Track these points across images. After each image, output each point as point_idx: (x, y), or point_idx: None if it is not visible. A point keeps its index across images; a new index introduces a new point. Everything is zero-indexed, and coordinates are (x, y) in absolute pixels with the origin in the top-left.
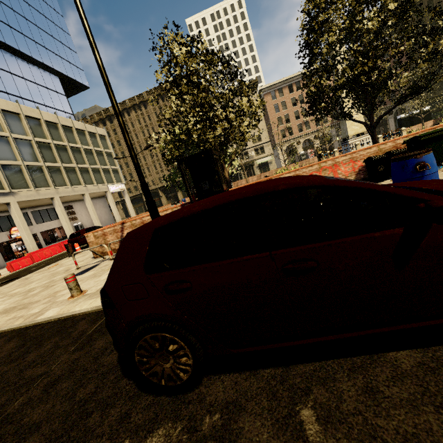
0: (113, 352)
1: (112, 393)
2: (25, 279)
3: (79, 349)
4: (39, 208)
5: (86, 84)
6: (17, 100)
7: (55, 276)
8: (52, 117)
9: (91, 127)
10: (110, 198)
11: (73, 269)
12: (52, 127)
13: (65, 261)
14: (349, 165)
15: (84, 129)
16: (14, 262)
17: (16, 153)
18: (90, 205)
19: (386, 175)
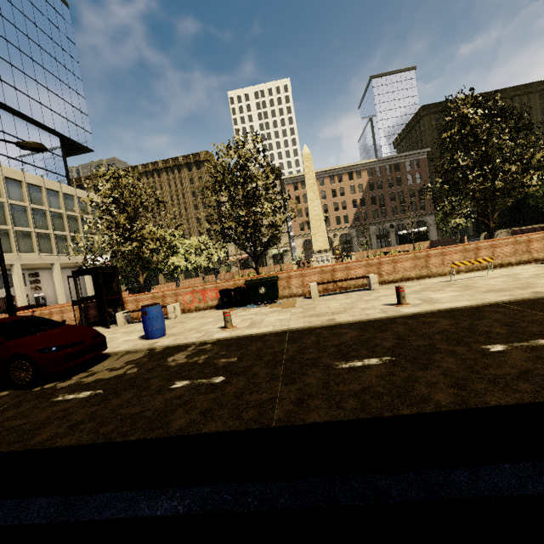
0: None
1: None
2: None
3: None
4: None
5: (91, 147)
6: (0, 161)
7: None
8: (38, 180)
9: (82, 193)
10: None
11: None
12: (34, 190)
13: None
14: (214, 291)
15: (74, 194)
16: None
17: None
18: (58, 277)
19: (229, 305)
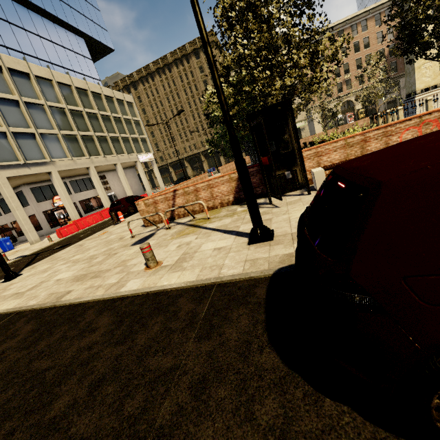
0: (266, 350)
1: (323, 425)
2: (80, 245)
3: (206, 338)
4: (76, 178)
5: (111, 46)
6: (48, 65)
7: (111, 244)
8: (82, 83)
9: (118, 94)
10: (140, 168)
11: (128, 237)
12: (82, 94)
13: (112, 229)
14: None
15: (112, 96)
16: (63, 229)
17: (52, 121)
18: (122, 175)
19: None
